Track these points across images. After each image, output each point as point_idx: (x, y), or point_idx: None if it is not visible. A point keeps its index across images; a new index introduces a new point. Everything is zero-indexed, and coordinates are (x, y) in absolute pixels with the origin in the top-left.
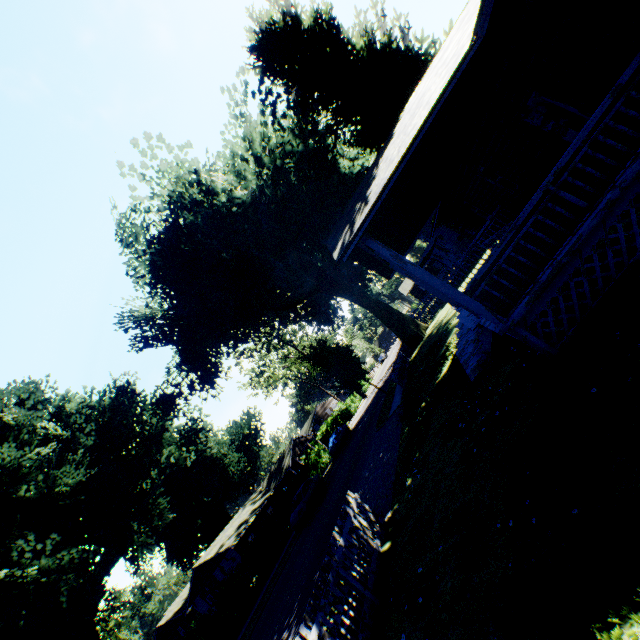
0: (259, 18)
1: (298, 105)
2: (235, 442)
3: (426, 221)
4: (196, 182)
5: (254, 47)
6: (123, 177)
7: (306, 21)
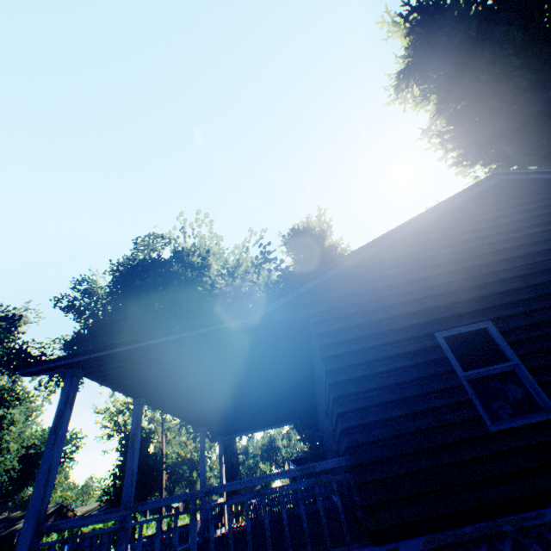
0: (311, 222)
1: (287, 273)
2: (34, 448)
3: (277, 423)
4: (204, 256)
5: (291, 229)
6: (177, 219)
7: (327, 243)
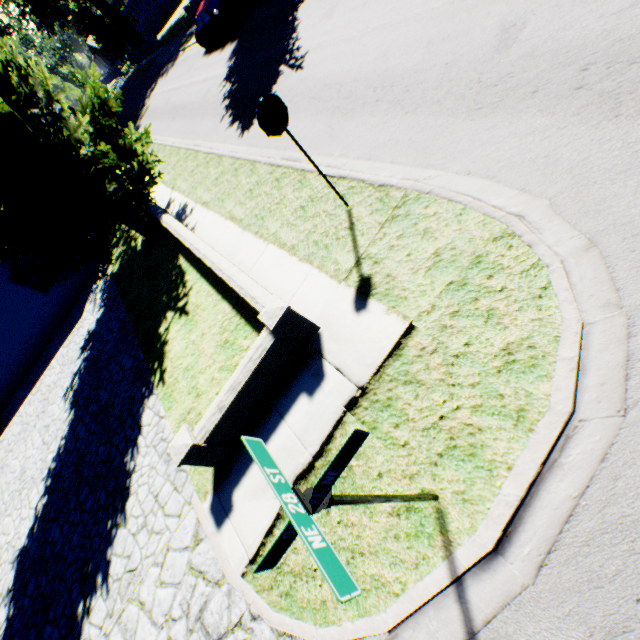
0: None
1: None
2: None
3: None
4: None
5: None
6: None
7: None
